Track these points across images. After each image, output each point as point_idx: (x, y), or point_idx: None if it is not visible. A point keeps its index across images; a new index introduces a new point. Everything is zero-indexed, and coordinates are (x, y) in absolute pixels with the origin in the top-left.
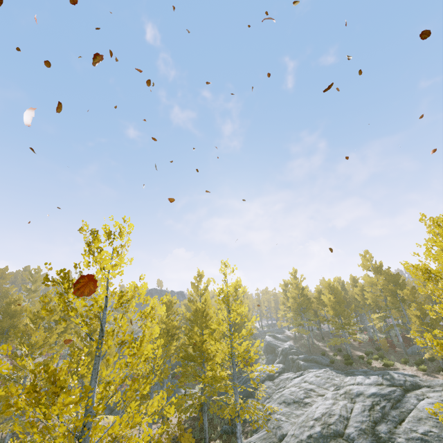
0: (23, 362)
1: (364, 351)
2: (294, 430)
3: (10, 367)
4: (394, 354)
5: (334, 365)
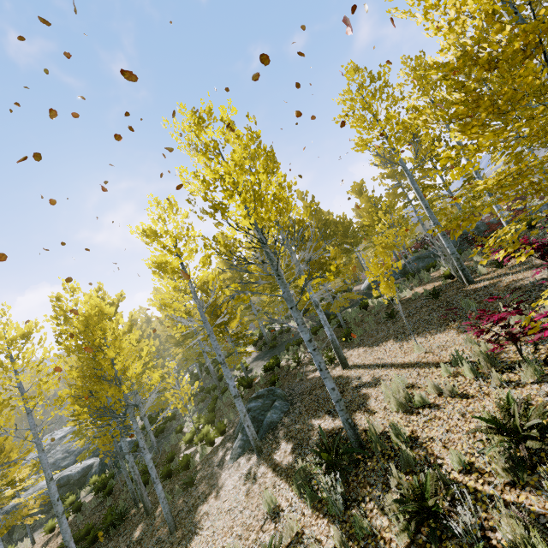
0: None
1: None
2: None
3: None
4: None
5: None
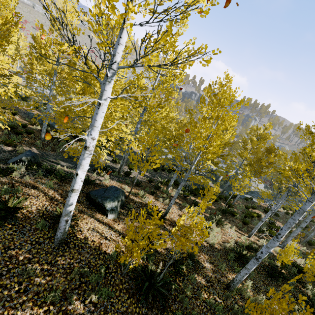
0: None
1: None
2: None
3: None
4: None
5: None
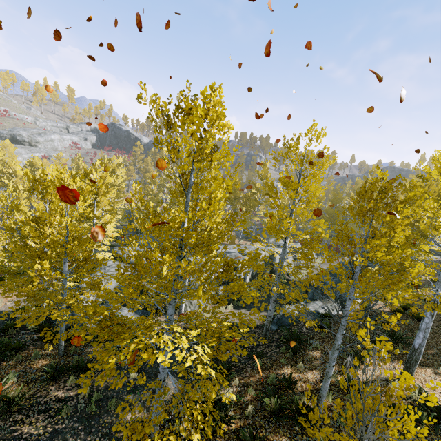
0: None
1: None
2: None
3: None
4: None
5: None
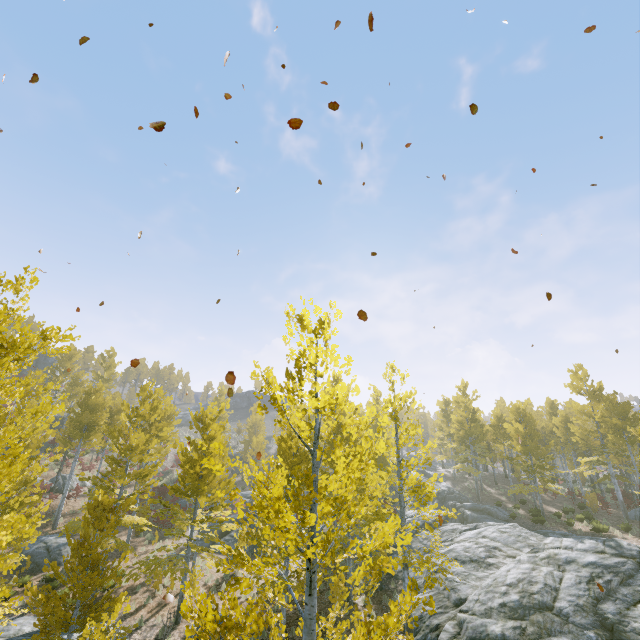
0: (234, 464)
1: (560, 507)
2: (478, 595)
3: (223, 468)
4: (607, 516)
5: (516, 521)
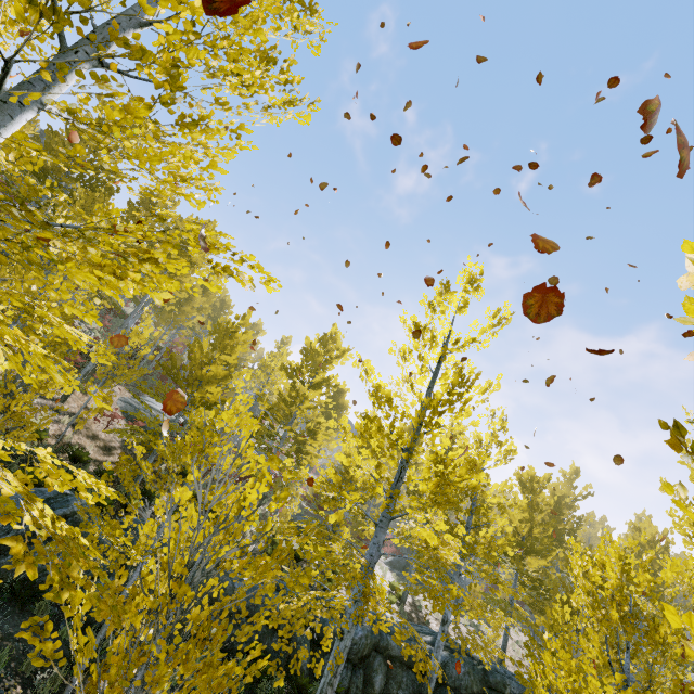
0: None
1: None
2: None
3: None
4: None
5: None
